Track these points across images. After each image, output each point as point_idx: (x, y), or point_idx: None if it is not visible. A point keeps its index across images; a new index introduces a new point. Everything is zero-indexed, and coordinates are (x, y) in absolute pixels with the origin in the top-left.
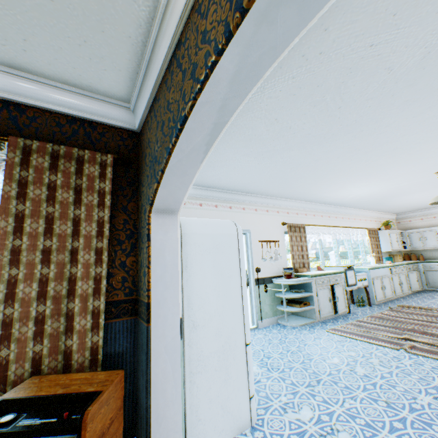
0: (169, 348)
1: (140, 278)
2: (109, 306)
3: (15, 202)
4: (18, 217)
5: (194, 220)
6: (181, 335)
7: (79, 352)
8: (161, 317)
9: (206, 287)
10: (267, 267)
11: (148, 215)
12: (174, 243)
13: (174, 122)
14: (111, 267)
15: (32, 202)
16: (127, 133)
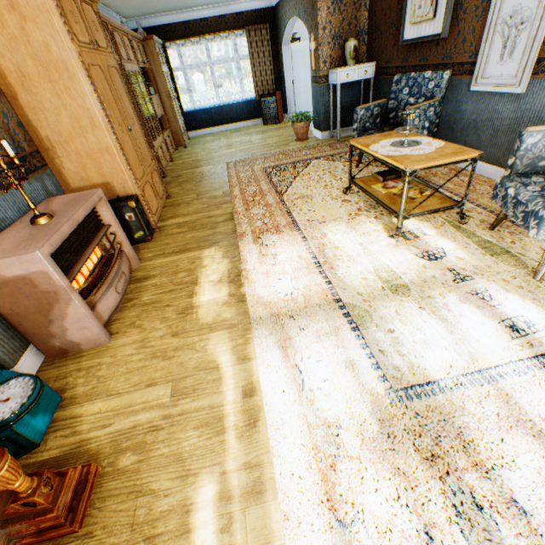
0: (290, 89)
1: (281, 70)
2: (274, 79)
3: (250, 50)
4: (252, 55)
5: (295, 46)
6: (293, 86)
7: (270, 91)
8: (287, 81)
9: (300, 72)
10: None
11: (281, 49)
12: (289, 57)
13: (284, 25)
14: (273, 67)
15: (253, 49)
16: (270, 10)
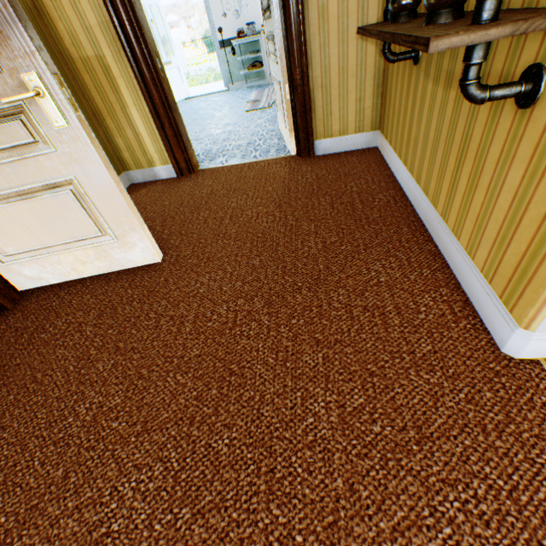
0: None
1: None
2: None
3: None
4: None
5: None
6: None
7: None
8: None
9: None
10: (233, 25)
11: None
12: None
13: None
14: None
15: None
16: None
